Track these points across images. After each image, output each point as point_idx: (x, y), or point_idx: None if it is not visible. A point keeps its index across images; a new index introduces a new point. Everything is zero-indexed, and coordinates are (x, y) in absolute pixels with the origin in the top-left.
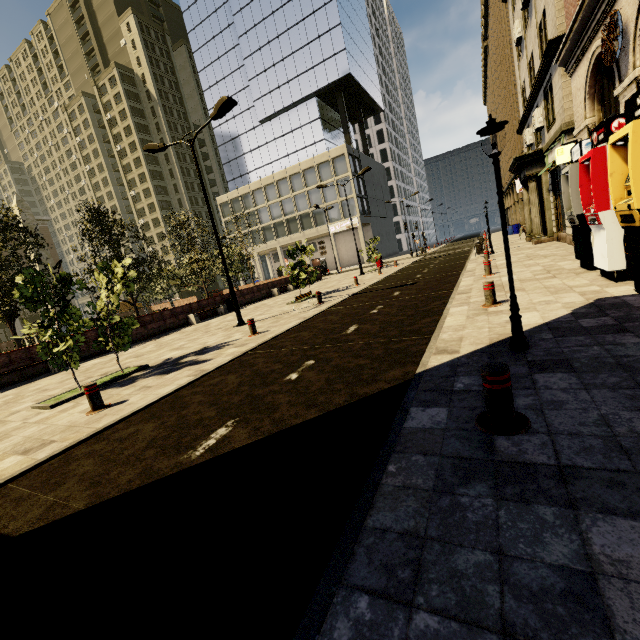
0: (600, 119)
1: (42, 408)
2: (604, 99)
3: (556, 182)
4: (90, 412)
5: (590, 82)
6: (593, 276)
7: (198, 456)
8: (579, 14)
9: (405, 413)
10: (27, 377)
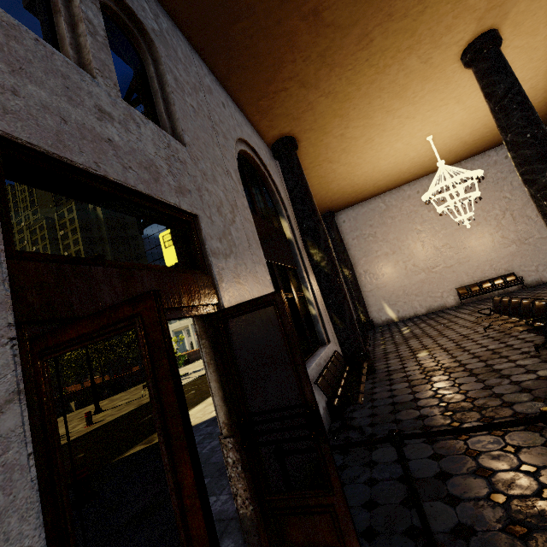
0: None
1: None
2: None
3: None
4: None
5: None
6: None
7: None
8: None
9: None
10: None
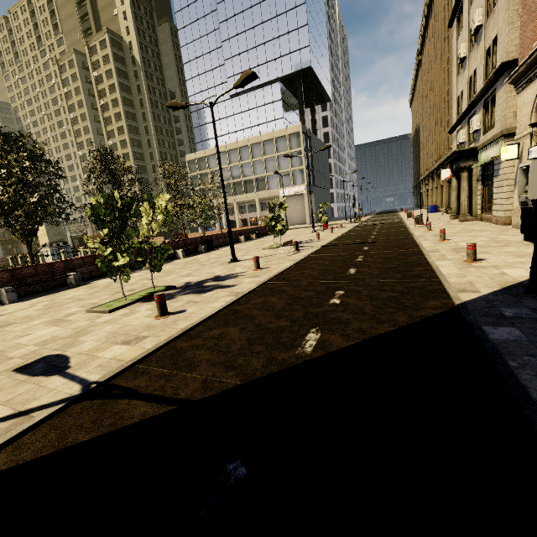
0: None
1: (99, 312)
2: None
3: (486, 174)
4: (158, 317)
5: None
6: None
7: (312, 351)
8: None
9: (480, 329)
10: (48, 288)
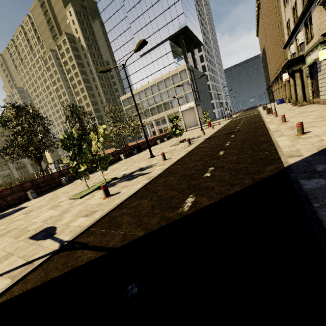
0: None
1: (75, 199)
2: None
3: (312, 72)
4: (105, 198)
5: None
6: None
7: (187, 210)
8: None
9: (298, 183)
10: (52, 188)
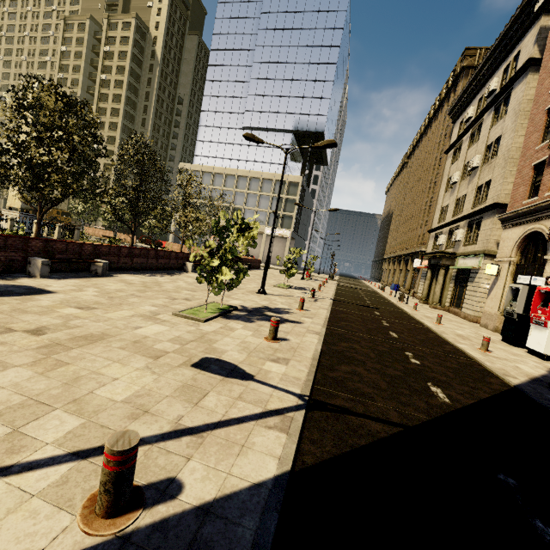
0: (518, 261)
1: (191, 319)
2: (523, 252)
3: (459, 276)
4: (270, 340)
5: (521, 240)
6: (522, 351)
7: (451, 402)
8: (532, 206)
9: None
10: (70, 269)
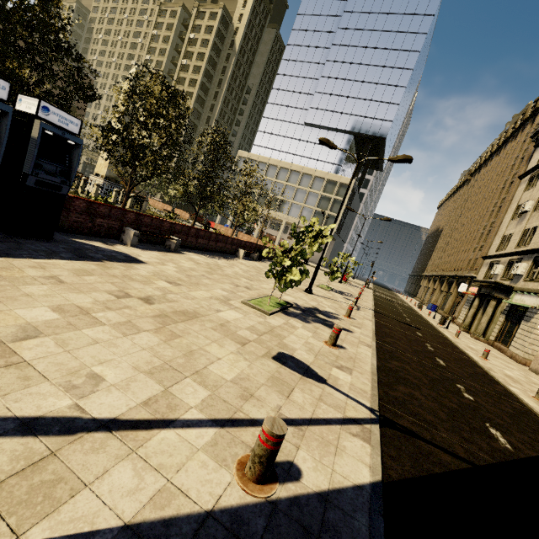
0: None
1: (258, 309)
2: None
3: (512, 312)
4: (330, 345)
5: None
6: None
7: (513, 450)
8: None
9: None
10: (150, 241)
